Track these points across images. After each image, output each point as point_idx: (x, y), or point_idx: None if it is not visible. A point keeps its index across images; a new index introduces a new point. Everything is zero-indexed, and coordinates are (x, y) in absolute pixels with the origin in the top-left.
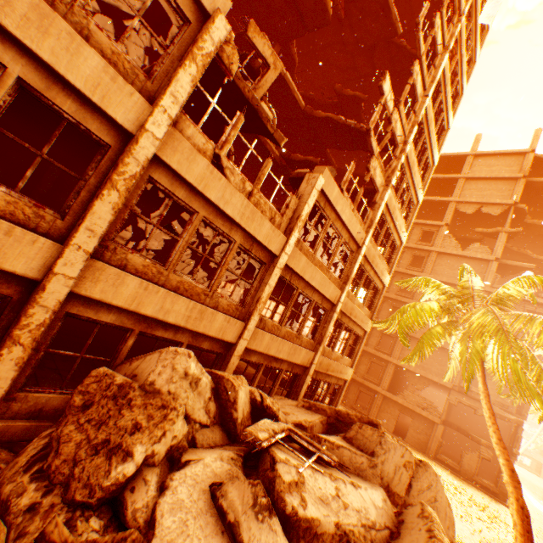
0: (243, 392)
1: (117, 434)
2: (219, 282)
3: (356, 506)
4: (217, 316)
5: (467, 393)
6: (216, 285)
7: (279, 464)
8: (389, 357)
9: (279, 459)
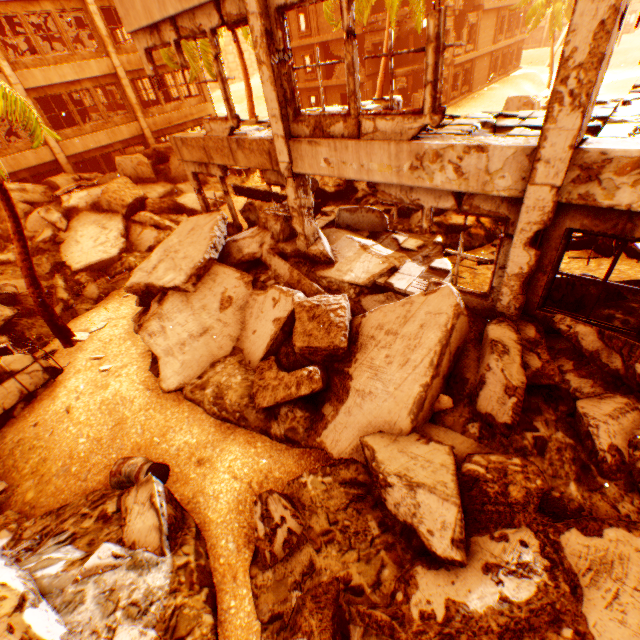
0: (64, 181)
1: (5, 218)
2: (3, 139)
3: (99, 194)
4: (26, 155)
5: (376, 28)
6: (4, 141)
7: (63, 198)
8: (311, 40)
9: (63, 196)
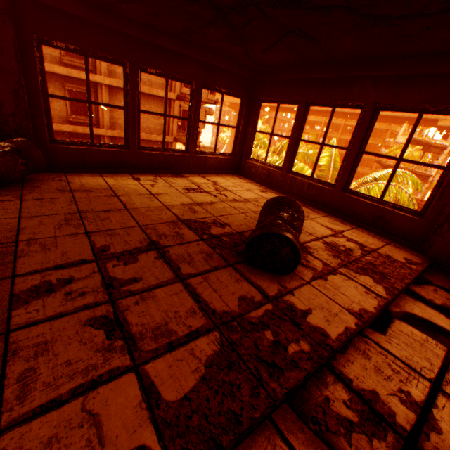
0: None
1: None
2: None
3: None
4: None
5: None
6: None
7: None
8: None
9: None
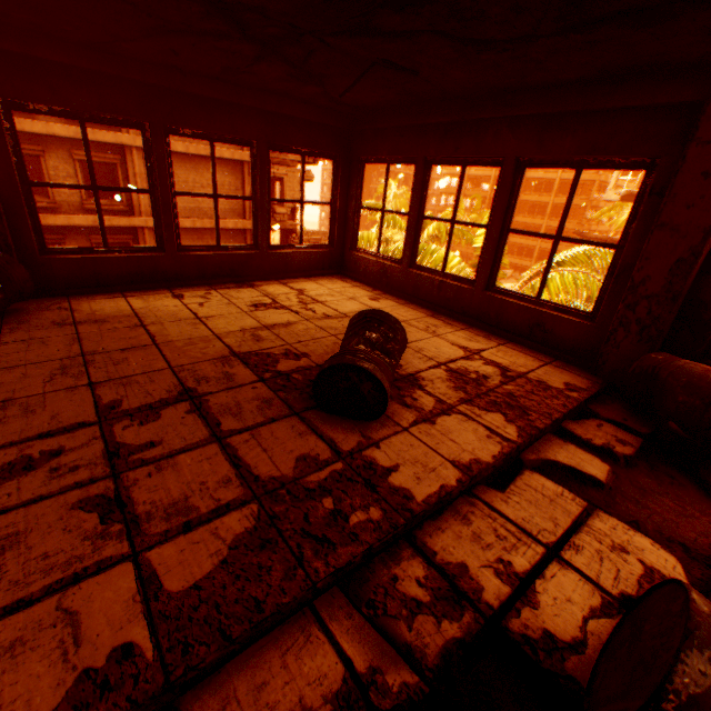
0: None
1: None
2: None
3: None
4: None
5: None
6: None
7: None
8: None
9: None
